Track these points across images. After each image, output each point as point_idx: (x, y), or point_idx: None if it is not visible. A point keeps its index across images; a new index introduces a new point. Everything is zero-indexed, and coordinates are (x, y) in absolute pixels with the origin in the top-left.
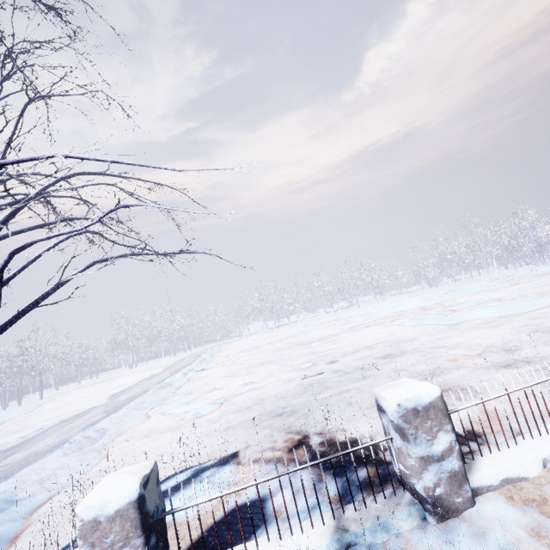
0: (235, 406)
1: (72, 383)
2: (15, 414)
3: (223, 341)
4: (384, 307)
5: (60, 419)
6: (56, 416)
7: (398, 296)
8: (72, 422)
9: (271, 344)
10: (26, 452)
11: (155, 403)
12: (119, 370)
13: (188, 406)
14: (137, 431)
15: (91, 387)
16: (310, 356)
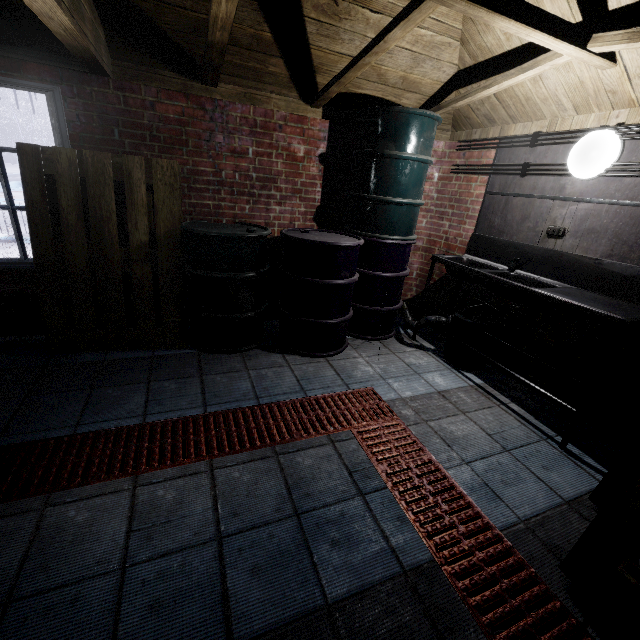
0: None
1: None
2: None
3: None
4: None
5: None
6: None
7: None
8: None
9: None
10: None
11: None
12: None
13: None
14: None
15: None
16: None
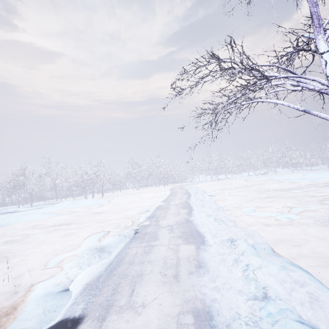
0: (315, 218)
1: (106, 193)
2: (103, 202)
3: (182, 183)
4: (319, 175)
5: (147, 208)
6: (138, 206)
7: (304, 171)
8: (167, 210)
9: (240, 188)
10: (168, 221)
11: (220, 208)
12: (128, 190)
13: (265, 213)
14: (243, 222)
15: (127, 195)
16: (312, 197)
